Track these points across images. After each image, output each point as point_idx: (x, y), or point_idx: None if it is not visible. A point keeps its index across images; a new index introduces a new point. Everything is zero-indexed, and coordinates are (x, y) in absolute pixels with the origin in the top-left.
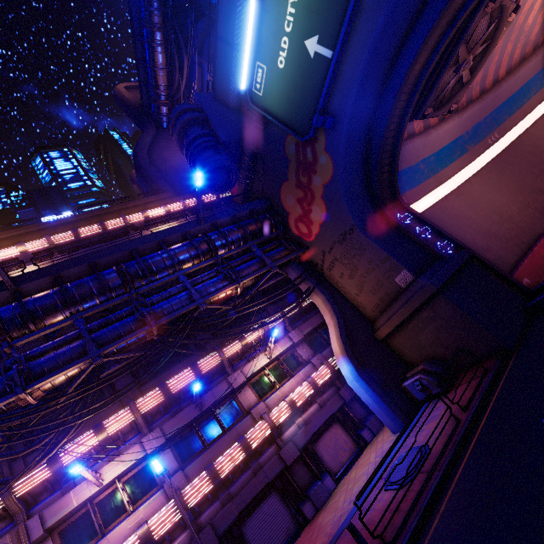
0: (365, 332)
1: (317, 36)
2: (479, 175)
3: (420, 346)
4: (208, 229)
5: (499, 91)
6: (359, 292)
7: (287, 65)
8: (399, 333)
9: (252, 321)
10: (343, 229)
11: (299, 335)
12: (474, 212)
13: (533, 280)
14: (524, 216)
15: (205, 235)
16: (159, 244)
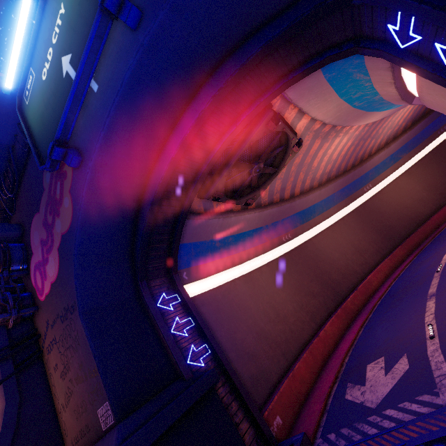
0: None
1: (71, 54)
2: (270, 266)
3: None
4: None
5: (294, 203)
6: (65, 405)
7: (48, 79)
8: None
9: None
10: (67, 303)
11: None
12: (255, 303)
13: (285, 420)
14: (297, 318)
15: None
16: None
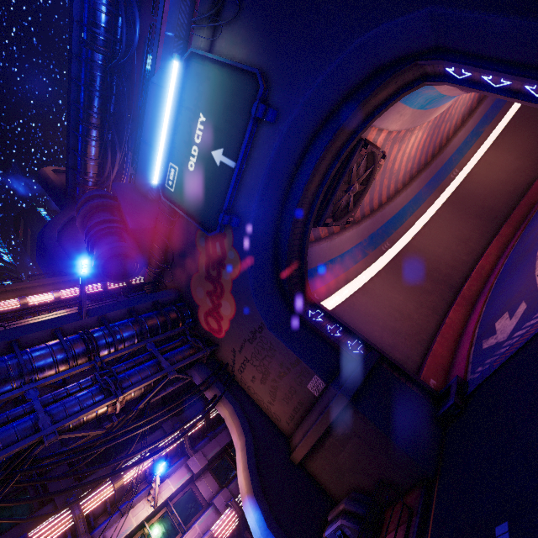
0: (279, 454)
1: (222, 149)
2: (379, 276)
3: (340, 472)
4: (94, 323)
5: (384, 211)
6: (272, 400)
7: (197, 169)
8: (317, 454)
9: (127, 454)
10: (253, 327)
11: (201, 461)
12: (379, 309)
13: (438, 381)
14: (420, 314)
15: (85, 332)
16: (10, 345)
